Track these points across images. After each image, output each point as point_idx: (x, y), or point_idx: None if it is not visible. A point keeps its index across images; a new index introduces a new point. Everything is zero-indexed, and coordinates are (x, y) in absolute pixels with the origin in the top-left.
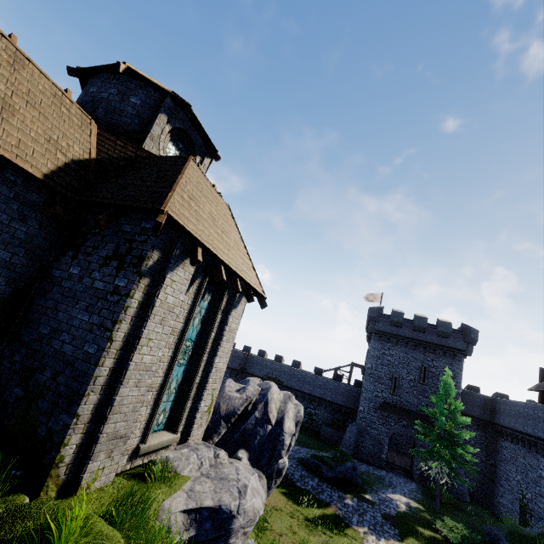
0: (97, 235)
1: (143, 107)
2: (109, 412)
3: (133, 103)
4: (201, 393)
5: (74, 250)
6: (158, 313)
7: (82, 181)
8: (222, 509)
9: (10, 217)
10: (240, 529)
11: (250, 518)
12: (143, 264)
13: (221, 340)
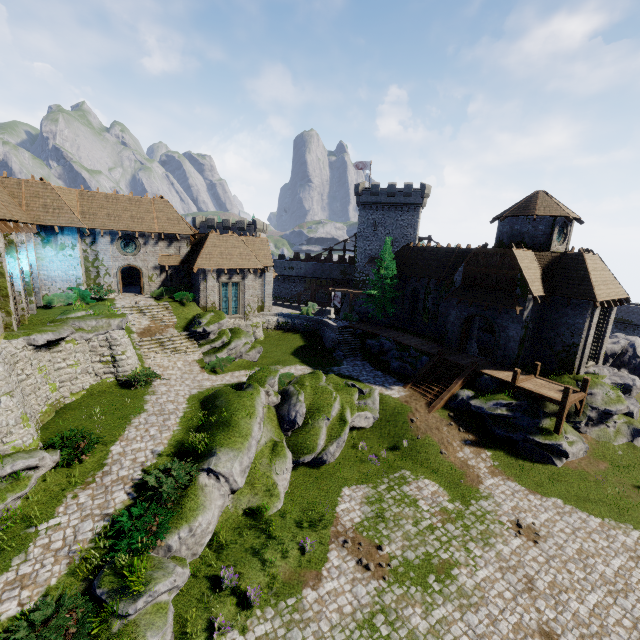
0: (559, 304)
1: (545, 229)
2: (583, 356)
3: (540, 229)
4: (601, 347)
5: (550, 309)
6: (592, 327)
7: (545, 284)
8: (626, 384)
9: (534, 306)
10: (634, 390)
11: (638, 388)
12: (587, 315)
13: (607, 325)
